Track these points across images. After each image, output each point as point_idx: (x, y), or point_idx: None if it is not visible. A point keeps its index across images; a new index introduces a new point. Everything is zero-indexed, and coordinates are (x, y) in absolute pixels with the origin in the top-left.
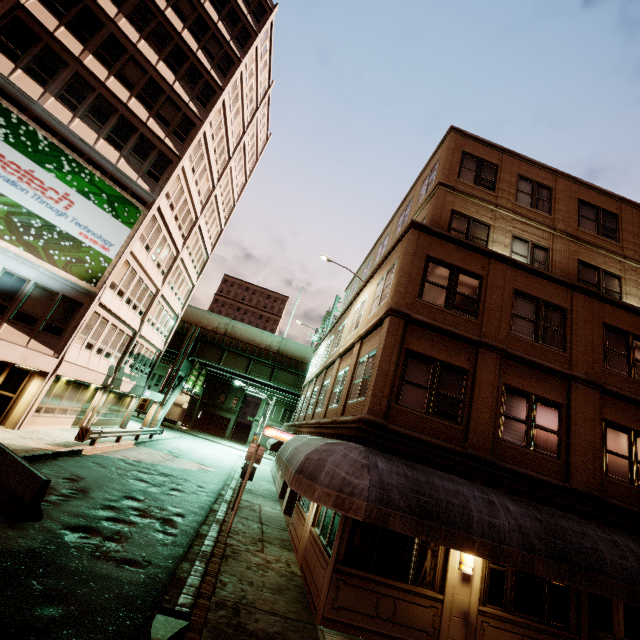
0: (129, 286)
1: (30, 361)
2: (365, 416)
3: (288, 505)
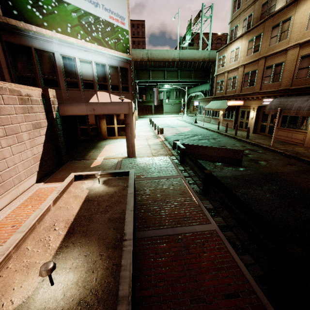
0: None
1: None
2: None
3: (254, 130)
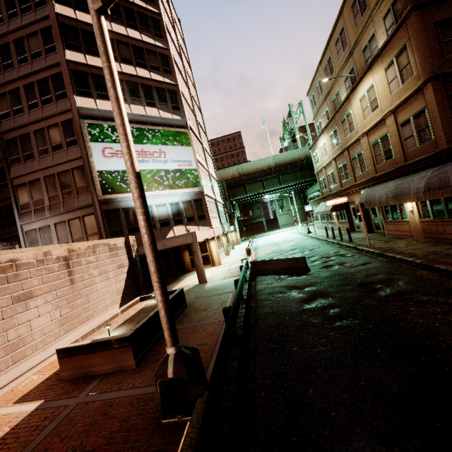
0: (203, 178)
1: (209, 234)
2: (447, 147)
3: (368, 229)
